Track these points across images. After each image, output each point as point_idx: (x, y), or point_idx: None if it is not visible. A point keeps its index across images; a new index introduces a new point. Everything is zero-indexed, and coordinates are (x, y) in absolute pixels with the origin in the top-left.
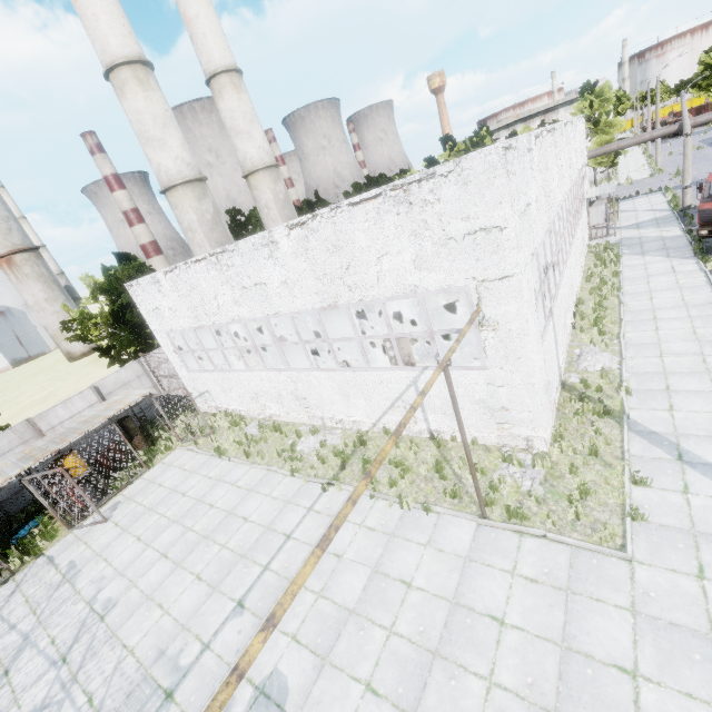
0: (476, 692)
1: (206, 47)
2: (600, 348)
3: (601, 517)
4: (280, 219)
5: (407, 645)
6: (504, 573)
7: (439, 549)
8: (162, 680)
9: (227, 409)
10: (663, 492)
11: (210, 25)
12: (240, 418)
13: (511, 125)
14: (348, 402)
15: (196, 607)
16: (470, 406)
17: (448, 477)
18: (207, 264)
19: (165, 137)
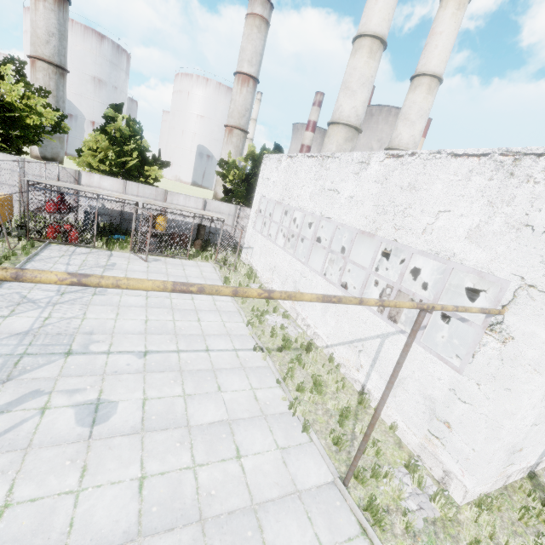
0: None
1: (431, 54)
2: None
3: None
4: None
5: (192, 489)
6: (316, 540)
7: (286, 461)
8: (76, 344)
9: (253, 267)
10: None
11: (446, 41)
12: (255, 276)
13: None
14: (324, 315)
15: (128, 331)
16: (415, 394)
17: (345, 428)
18: (315, 161)
19: (357, 91)
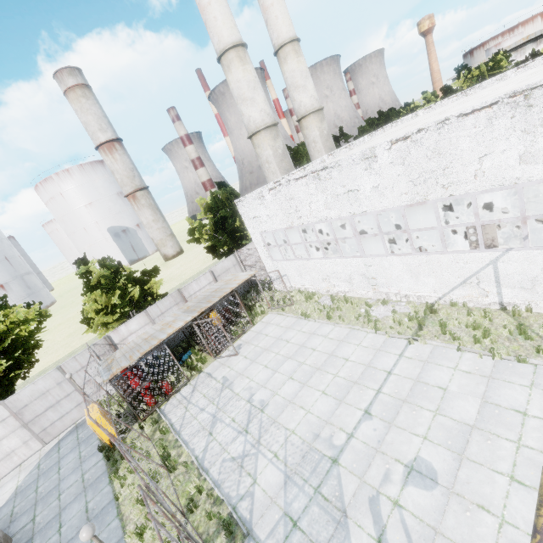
0: None
1: (277, 26)
2: None
3: None
4: (324, 150)
5: (541, 455)
6: None
7: None
8: (325, 451)
9: (299, 288)
10: None
11: (281, 8)
12: (312, 294)
13: (519, 46)
14: (417, 280)
15: (331, 411)
16: None
17: (533, 339)
18: (307, 179)
19: (254, 96)
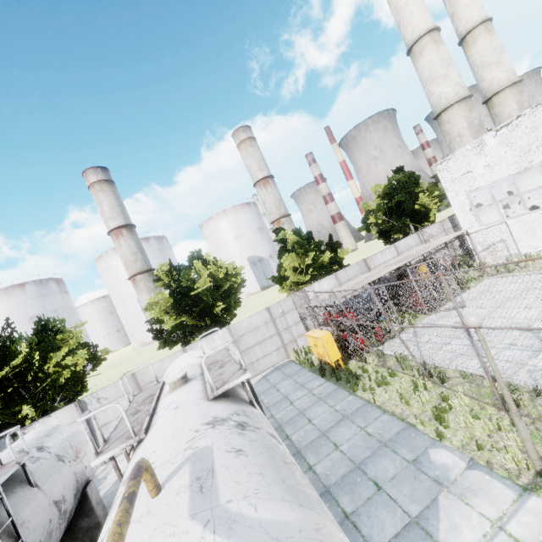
0: None
1: (466, 13)
2: None
3: None
4: None
5: None
6: None
7: None
8: None
9: (525, 254)
10: None
11: None
12: None
13: None
14: None
15: None
16: None
17: None
18: None
19: (448, 72)
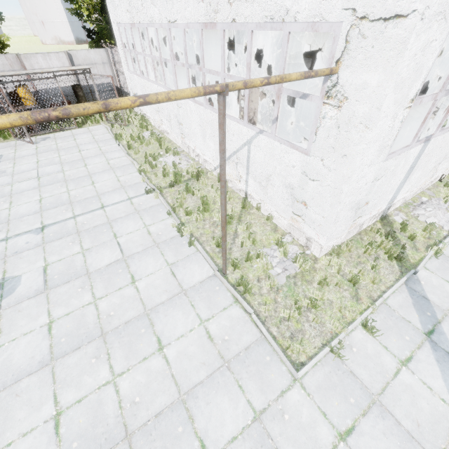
0: (99, 378)
1: None
2: (448, 207)
3: (308, 331)
4: None
5: (94, 317)
6: (197, 318)
7: (174, 273)
8: None
9: (145, 115)
10: (383, 349)
11: None
12: (147, 124)
13: None
14: (205, 140)
15: (23, 215)
16: (280, 186)
17: (229, 231)
18: None
19: None
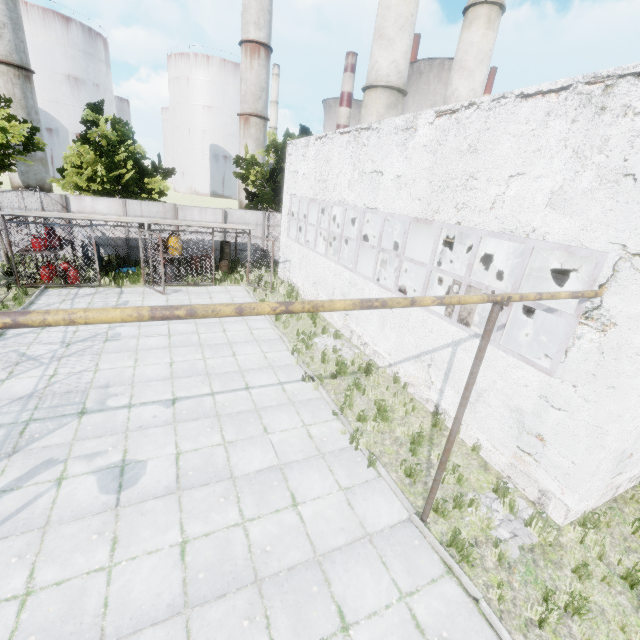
0: None
1: None
2: None
3: None
4: None
5: (243, 548)
6: (393, 587)
7: (351, 503)
8: (90, 401)
9: (294, 284)
10: None
11: None
12: (297, 295)
13: None
14: (382, 329)
15: (150, 379)
16: (499, 407)
17: (419, 456)
18: (349, 138)
19: (395, 38)
